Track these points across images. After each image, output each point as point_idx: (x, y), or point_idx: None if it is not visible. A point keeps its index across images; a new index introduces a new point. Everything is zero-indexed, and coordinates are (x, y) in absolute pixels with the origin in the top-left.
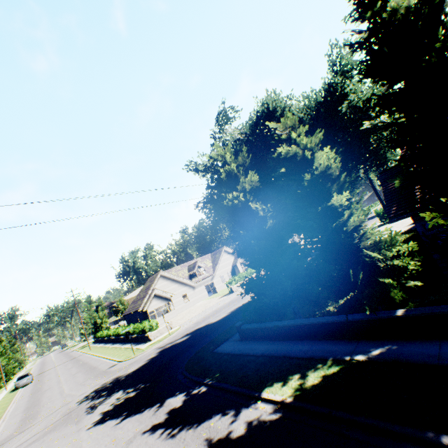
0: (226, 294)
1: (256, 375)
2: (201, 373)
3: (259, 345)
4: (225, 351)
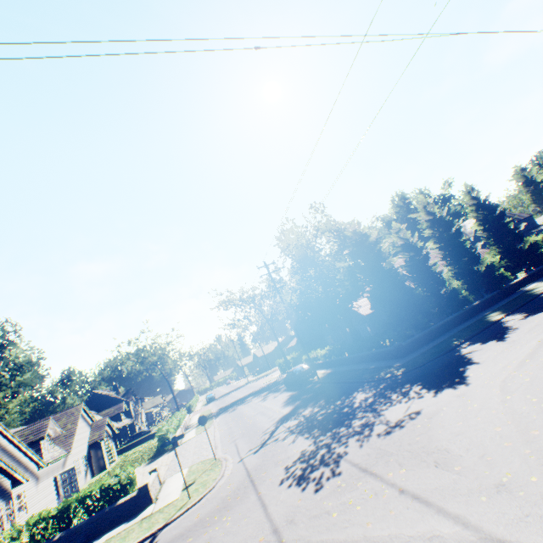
0: (153, 458)
1: (474, 328)
2: (440, 351)
3: (431, 343)
4: (413, 357)
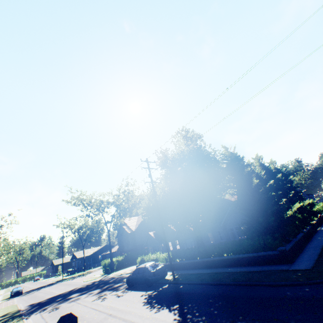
0: None
1: None
2: None
3: (306, 253)
4: (311, 262)
